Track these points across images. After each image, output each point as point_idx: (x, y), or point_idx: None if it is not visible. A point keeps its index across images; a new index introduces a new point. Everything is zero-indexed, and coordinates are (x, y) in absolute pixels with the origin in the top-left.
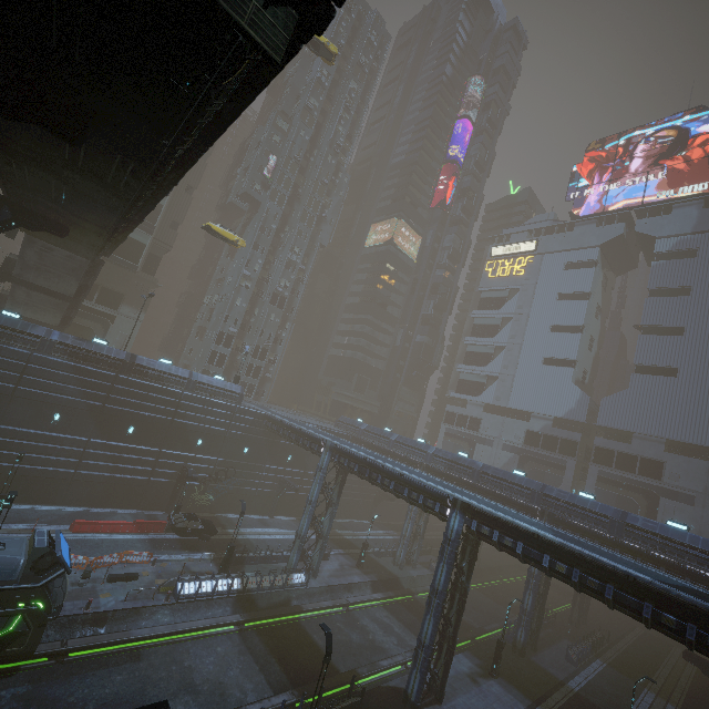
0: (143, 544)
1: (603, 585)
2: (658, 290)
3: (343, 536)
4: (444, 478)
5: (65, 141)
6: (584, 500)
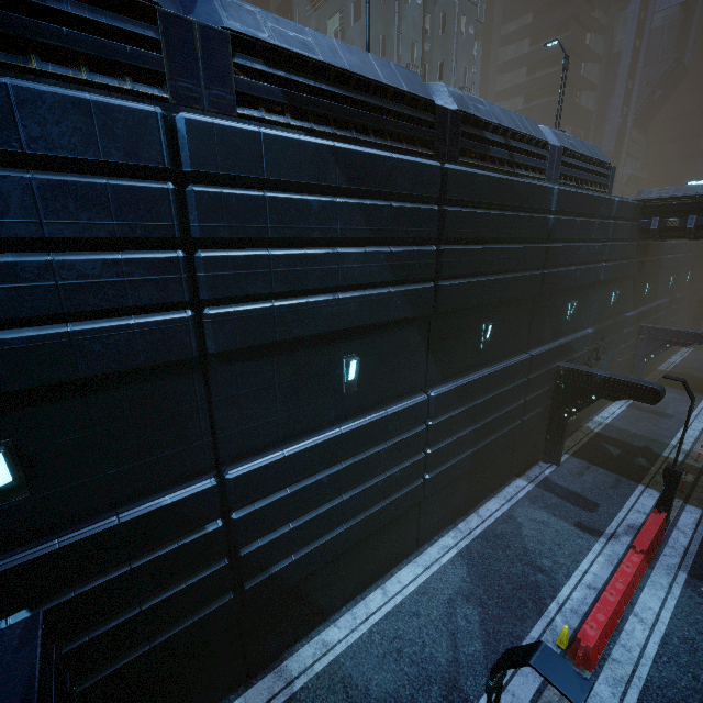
0: None
1: None
2: None
3: None
4: None
5: None
6: None
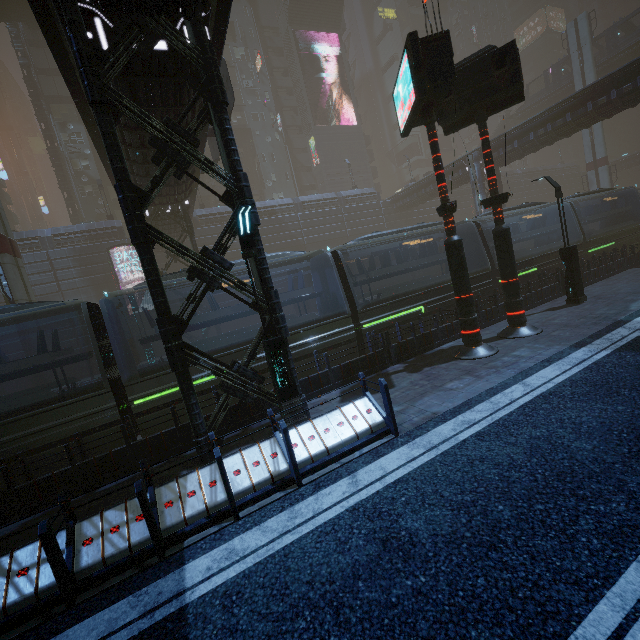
0: None
1: None
2: None
3: None
4: None
5: None
6: None
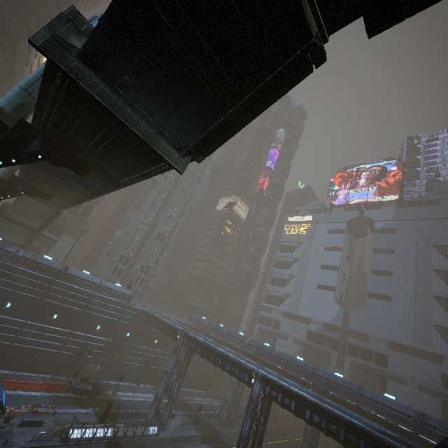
0: (48, 400)
1: (338, 430)
2: (377, 249)
3: (186, 401)
4: (255, 360)
5: (78, 174)
6: (337, 377)
